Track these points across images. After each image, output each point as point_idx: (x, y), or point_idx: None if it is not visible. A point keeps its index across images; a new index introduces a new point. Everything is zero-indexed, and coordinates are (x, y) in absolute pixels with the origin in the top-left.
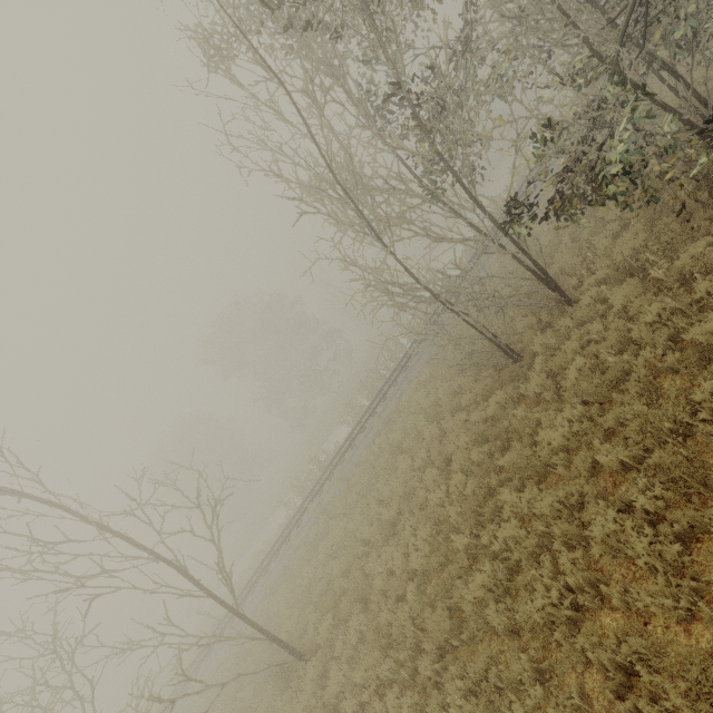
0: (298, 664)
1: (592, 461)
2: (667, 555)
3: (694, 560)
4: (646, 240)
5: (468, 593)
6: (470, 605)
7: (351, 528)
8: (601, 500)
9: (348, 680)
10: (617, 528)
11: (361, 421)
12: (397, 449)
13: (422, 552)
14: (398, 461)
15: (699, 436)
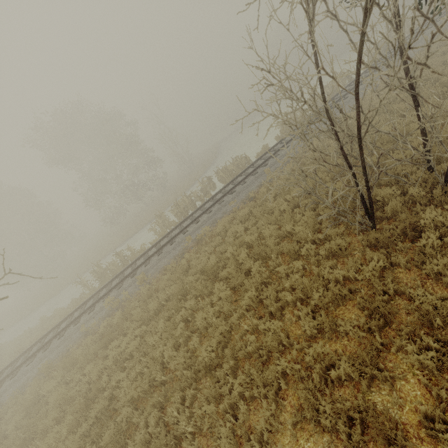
0: None
1: None
2: None
3: None
4: None
5: None
6: None
7: (150, 343)
8: None
9: None
10: None
11: (170, 233)
12: (211, 273)
13: None
14: (215, 288)
15: None
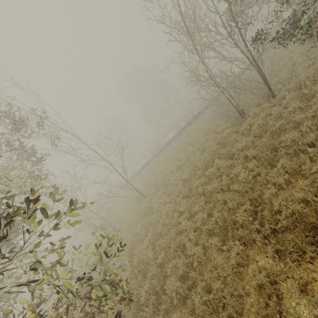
0: (143, 198)
1: (247, 155)
2: (248, 179)
3: (256, 182)
4: (315, 73)
5: (195, 183)
6: (194, 186)
7: (167, 166)
8: (241, 165)
9: (157, 201)
10: (240, 171)
11: (180, 132)
12: (189, 144)
13: (186, 174)
14: (188, 148)
15: (278, 151)
